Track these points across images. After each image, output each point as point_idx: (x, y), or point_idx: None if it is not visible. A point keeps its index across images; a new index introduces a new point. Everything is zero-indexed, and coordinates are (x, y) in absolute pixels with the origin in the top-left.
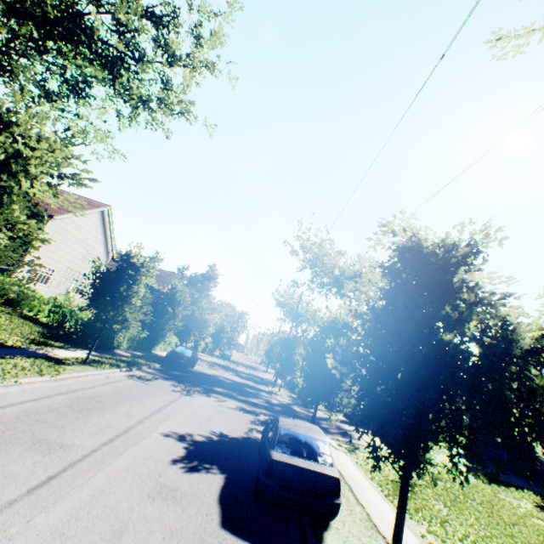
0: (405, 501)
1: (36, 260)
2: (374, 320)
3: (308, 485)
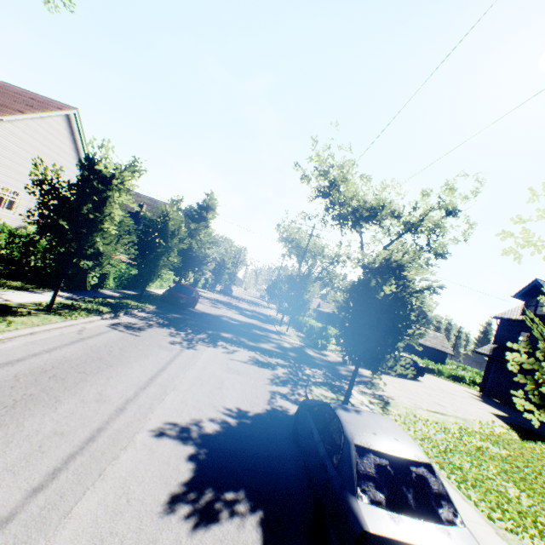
0: None
1: None
2: None
3: None
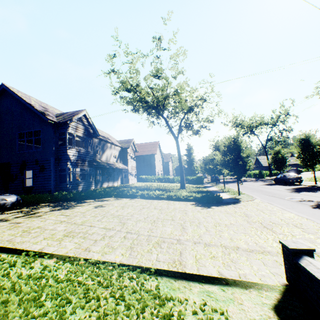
0: (314, 172)
1: (156, 169)
2: (301, 152)
3: (296, 179)
